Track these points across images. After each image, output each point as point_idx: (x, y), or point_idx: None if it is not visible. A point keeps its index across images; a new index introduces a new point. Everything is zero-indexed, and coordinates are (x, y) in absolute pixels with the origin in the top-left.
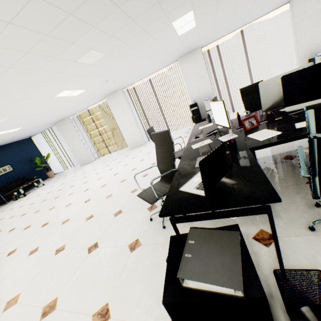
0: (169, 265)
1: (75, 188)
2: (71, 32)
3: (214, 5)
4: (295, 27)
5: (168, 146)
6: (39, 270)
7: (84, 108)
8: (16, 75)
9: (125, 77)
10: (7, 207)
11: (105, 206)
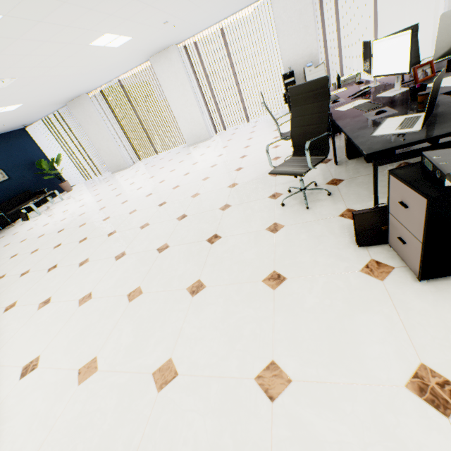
0: (410, 182)
1: (128, 196)
2: None
3: None
4: None
5: (319, 102)
6: (149, 267)
7: (113, 77)
8: None
9: (190, 20)
10: (18, 229)
11: (198, 205)
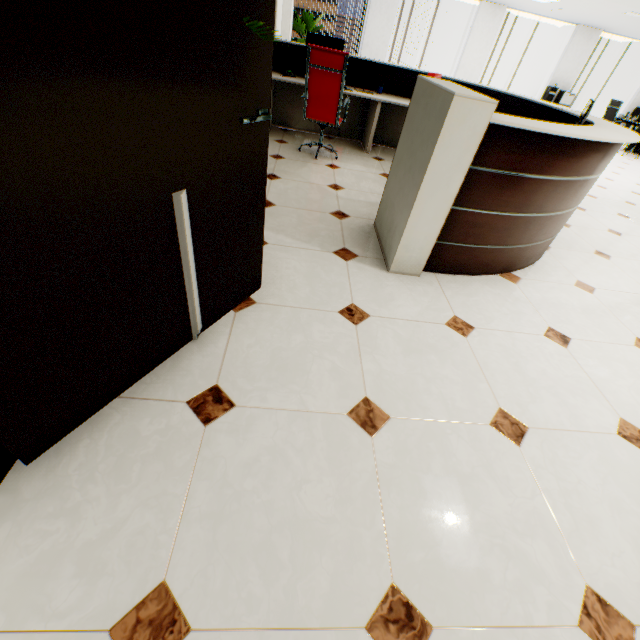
0: None
1: None
2: None
3: None
4: None
5: None
6: None
7: None
8: (628, 4)
9: (556, 12)
10: None
11: None
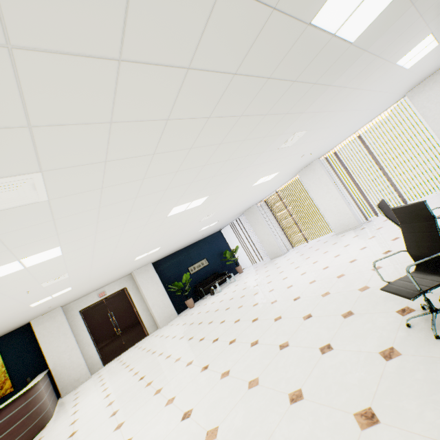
0: None
1: (275, 285)
2: (283, 126)
3: None
4: None
5: (424, 222)
6: (269, 361)
7: (272, 191)
8: (233, 176)
9: (323, 145)
10: (207, 301)
11: (324, 306)
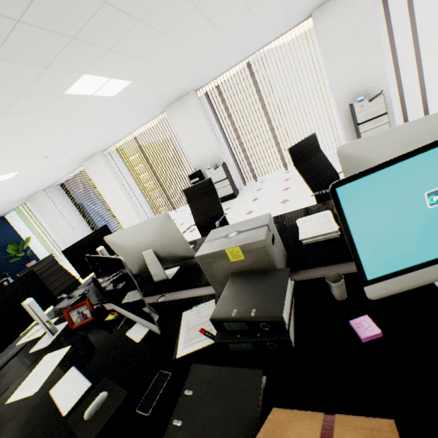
0: None
1: None
2: None
3: (129, 58)
4: (324, 56)
5: None
6: None
7: (59, 178)
8: None
9: (82, 145)
10: None
11: None
